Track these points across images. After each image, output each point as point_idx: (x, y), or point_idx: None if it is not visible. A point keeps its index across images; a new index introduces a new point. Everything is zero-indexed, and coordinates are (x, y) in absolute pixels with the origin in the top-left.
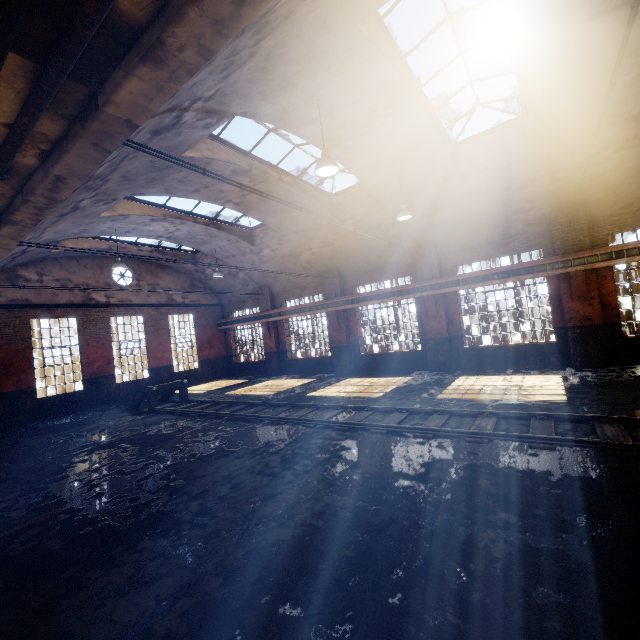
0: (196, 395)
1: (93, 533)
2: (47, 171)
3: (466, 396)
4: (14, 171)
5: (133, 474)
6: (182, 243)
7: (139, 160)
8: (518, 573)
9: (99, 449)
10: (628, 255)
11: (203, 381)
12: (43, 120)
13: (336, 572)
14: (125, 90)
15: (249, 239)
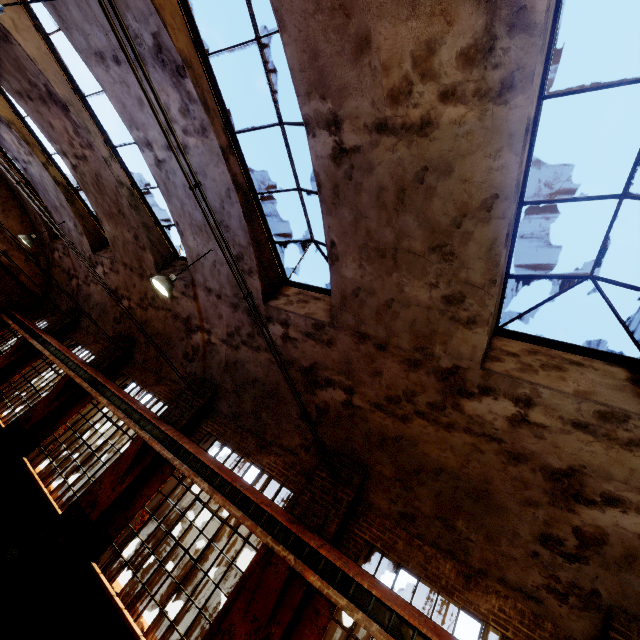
0: None
1: None
2: None
3: None
4: None
5: None
6: (40, 192)
7: None
8: None
9: None
10: (354, 597)
11: None
12: None
13: None
14: None
15: (97, 244)
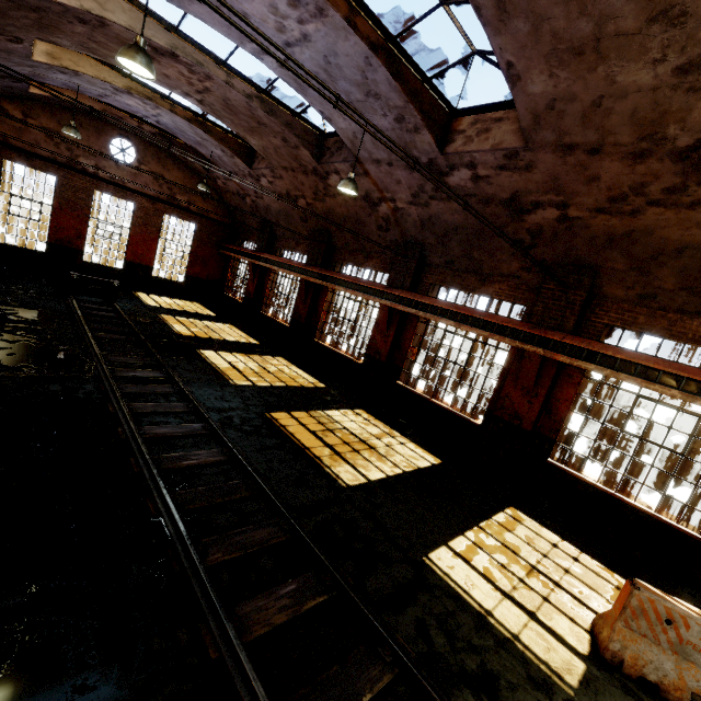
0: (139, 304)
1: None
2: None
3: (294, 427)
4: None
5: None
6: (178, 135)
7: None
8: None
9: None
10: (601, 362)
11: (183, 297)
12: None
13: None
14: None
15: (247, 158)
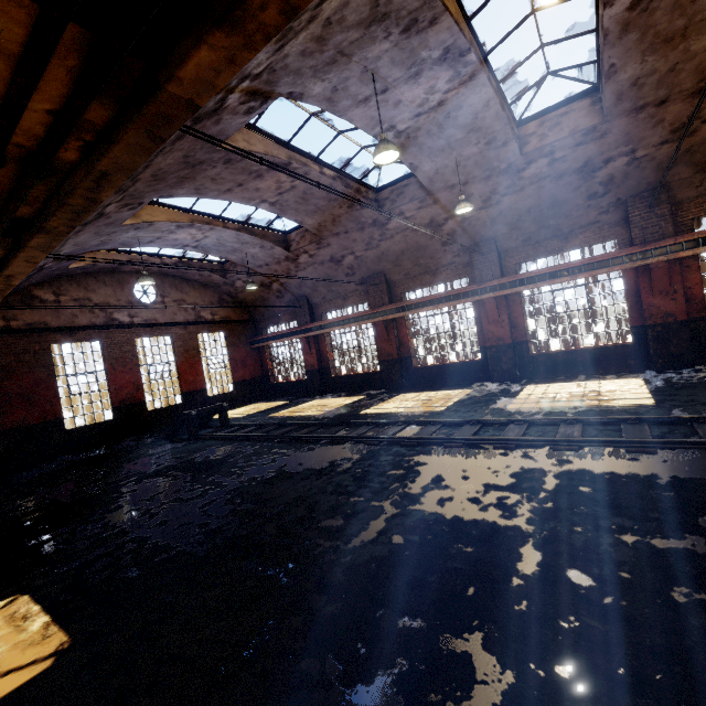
0: (236, 419)
1: (170, 560)
2: (91, 166)
3: (540, 405)
4: (52, 169)
5: (193, 501)
6: (210, 252)
7: (173, 155)
8: (649, 575)
9: (147, 478)
10: None
11: (239, 405)
12: (92, 105)
13: (449, 584)
14: (192, 62)
15: (284, 244)
